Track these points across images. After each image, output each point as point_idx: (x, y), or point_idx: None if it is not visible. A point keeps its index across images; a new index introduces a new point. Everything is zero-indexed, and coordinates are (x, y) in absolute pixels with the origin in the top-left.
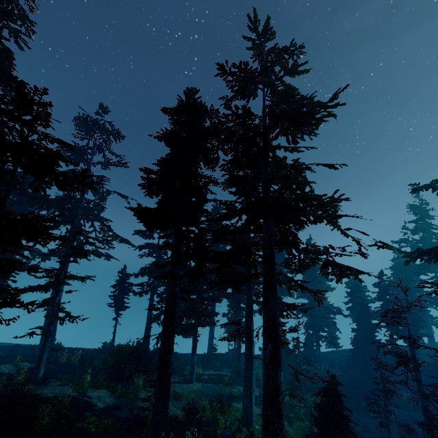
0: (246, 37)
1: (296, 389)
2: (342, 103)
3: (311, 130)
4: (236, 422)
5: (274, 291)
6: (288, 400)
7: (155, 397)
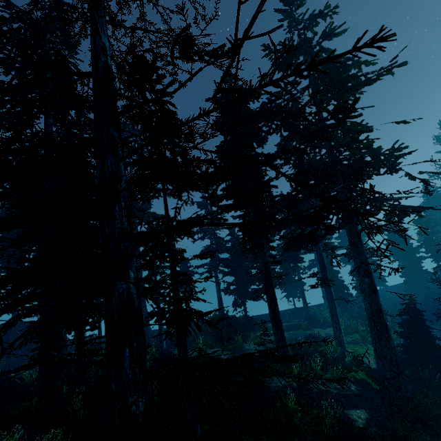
0: (277, 9)
1: (387, 311)
2: (406, 62)
3: (358, 89)
4: (338, 347)
5: (360, 238)
6: (364, 329)
7: (275, 339)
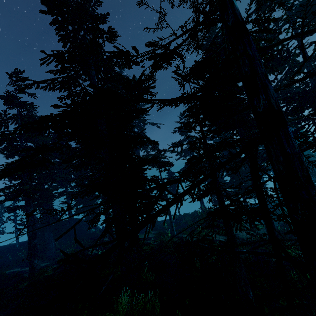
0: None
1: None
2: None
3: None
4: None
5: None
6: None
7: None
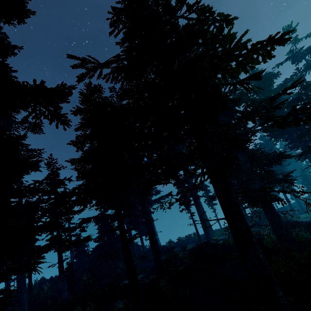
0: None
1: None
2: None
3: None
4: None
5: None
6: None
7: None
